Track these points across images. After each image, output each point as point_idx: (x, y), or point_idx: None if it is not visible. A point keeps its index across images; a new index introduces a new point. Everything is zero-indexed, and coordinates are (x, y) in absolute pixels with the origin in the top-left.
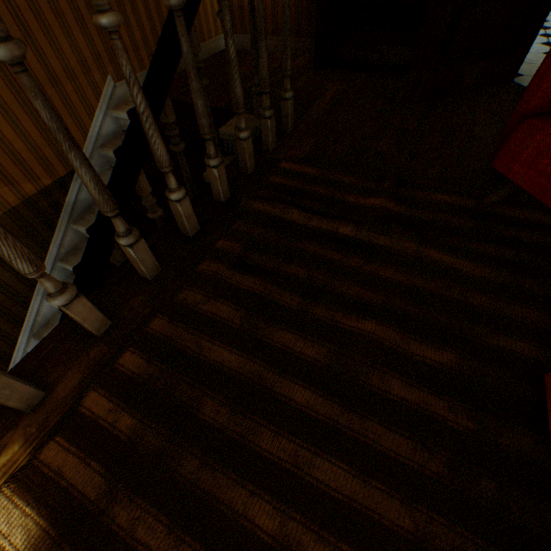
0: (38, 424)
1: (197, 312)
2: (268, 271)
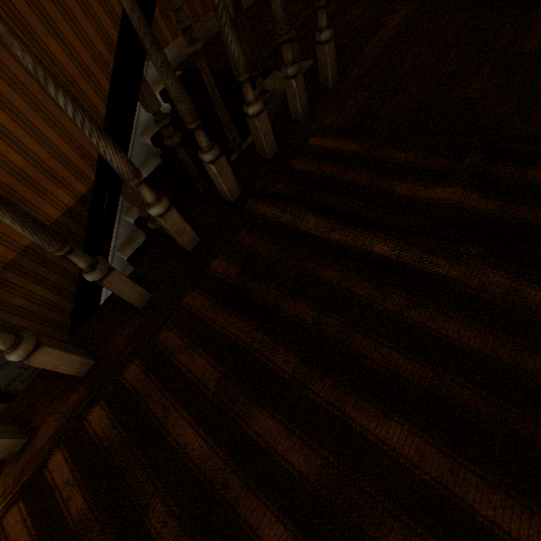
0: (15, 474)
1: (172, 364)
2: (265, 308)
